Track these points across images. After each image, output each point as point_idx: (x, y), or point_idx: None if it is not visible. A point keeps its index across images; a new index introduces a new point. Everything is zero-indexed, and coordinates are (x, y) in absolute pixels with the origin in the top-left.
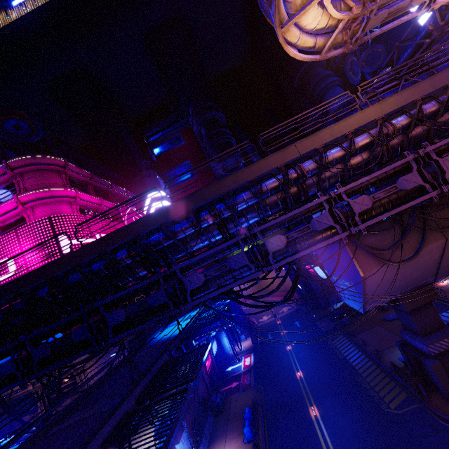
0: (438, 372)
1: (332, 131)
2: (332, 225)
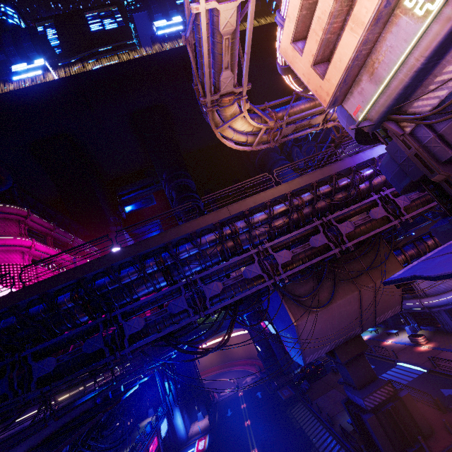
0: (374, 428)
1: (255, 199)
2: (261, 274)
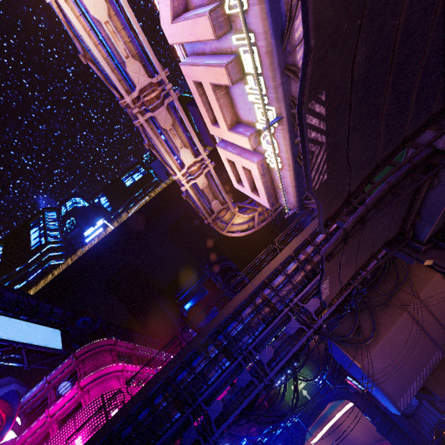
0: None
1: (268, 268)
2: (300, 327)
